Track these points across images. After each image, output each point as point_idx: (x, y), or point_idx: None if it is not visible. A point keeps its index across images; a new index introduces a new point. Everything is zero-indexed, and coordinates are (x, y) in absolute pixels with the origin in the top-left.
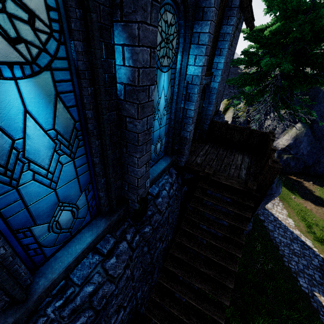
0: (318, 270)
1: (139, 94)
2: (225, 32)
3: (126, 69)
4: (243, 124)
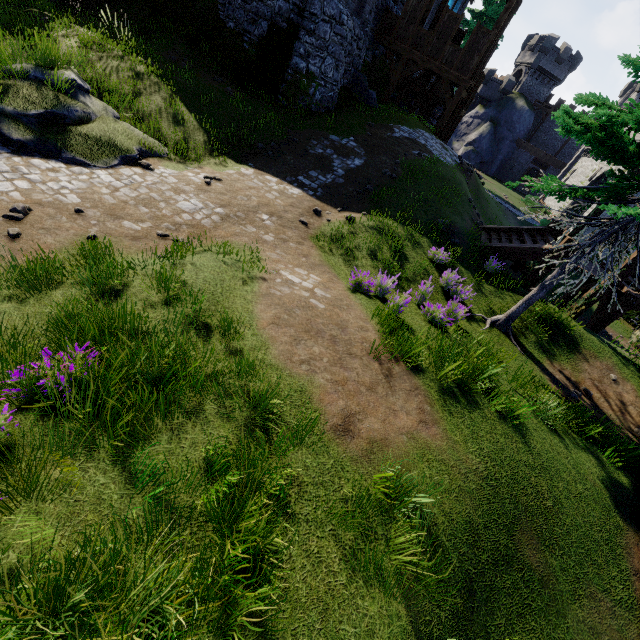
0: None
1: None
2: None
3: None
4: None
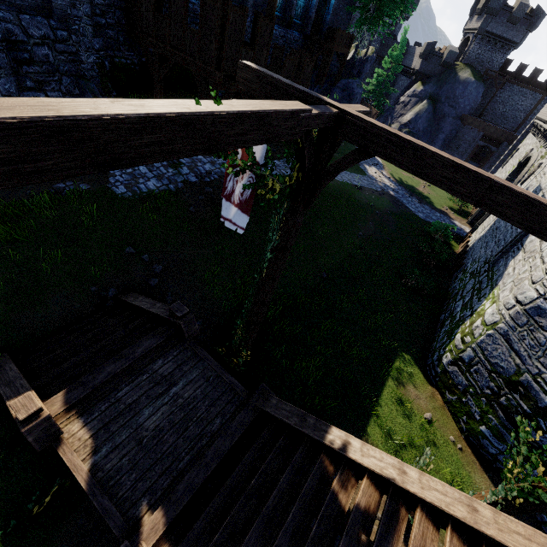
0: (374, 163)
1: None
2: None
3: None
4: (359, 60)
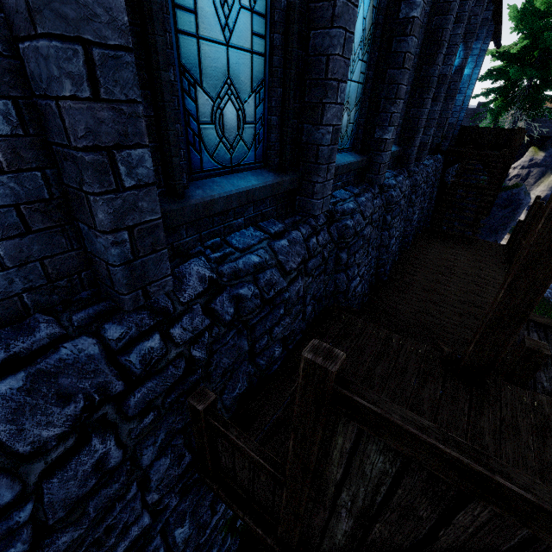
0: None
1: (463, 70)
2: (481, 50)
3: (459, 60)
4: None
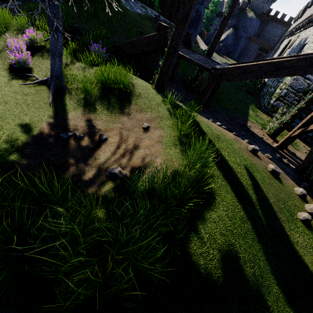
0: None
1: None
2: None
3: None
4: None
